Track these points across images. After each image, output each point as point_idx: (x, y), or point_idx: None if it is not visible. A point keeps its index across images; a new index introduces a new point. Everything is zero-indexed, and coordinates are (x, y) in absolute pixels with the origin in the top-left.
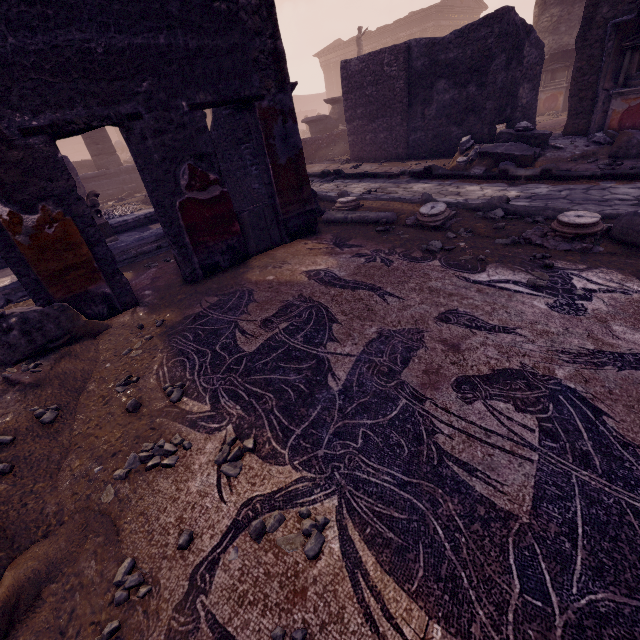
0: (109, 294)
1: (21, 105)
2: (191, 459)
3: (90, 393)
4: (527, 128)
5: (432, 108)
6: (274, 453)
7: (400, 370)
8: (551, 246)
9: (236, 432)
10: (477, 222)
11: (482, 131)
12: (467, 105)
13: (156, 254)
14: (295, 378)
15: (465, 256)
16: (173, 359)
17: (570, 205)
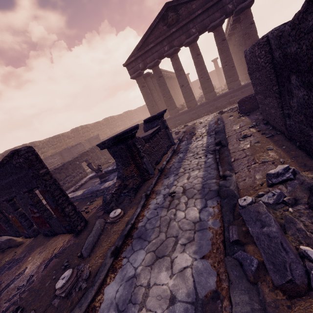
0: (28, 233)
1: (1, 196)
2: None
3: None
4: None
5: (294, 101)
6: None
7: None
8: None
9: None
10: None
11: None
12: None
13: (89, 199)
14: None
15: None
16: None
17: None
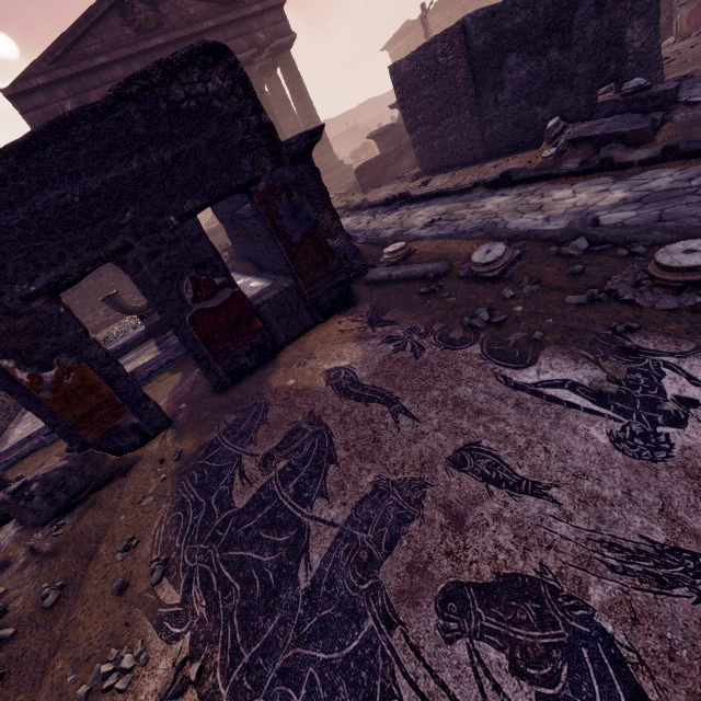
0: (138, 423)
1: (18, 276)
2: (142, 683)
3: (98, 559)
4: (640, 87)
5: (506, 91)
6: (214, 692)
7: (381, 560)
8: (646, 303)
9: (191, 646)
10: (547, 265)
11: (577, 104)
12: (551, 76)
13: None
14: (268, 560)
15: (516, 334)
16: (173, 514)
17: (699, 208)
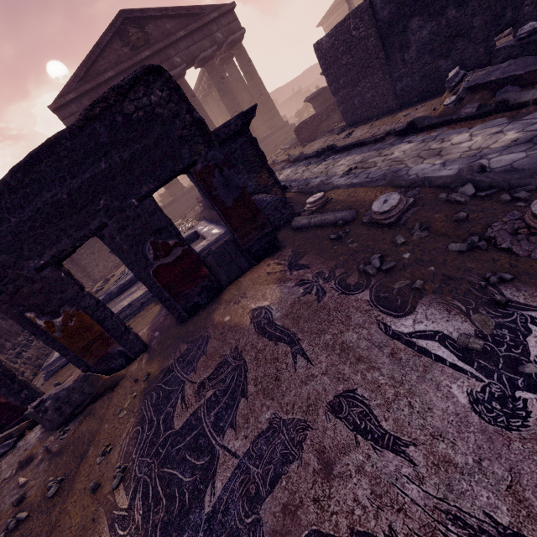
0: (123, 350)
1: (32, 254)
2: None
3: (87, 459)
4: (534, 30)
5: (411, 50)
6: None
7: (264, 496)
8: (523, 251)
9: None
10: (436, 211)
11: (476, 52)
12: (450, 32)
13: None
14: (187, 481)
15: (400, 281)
16: (135, 428)
17: None
